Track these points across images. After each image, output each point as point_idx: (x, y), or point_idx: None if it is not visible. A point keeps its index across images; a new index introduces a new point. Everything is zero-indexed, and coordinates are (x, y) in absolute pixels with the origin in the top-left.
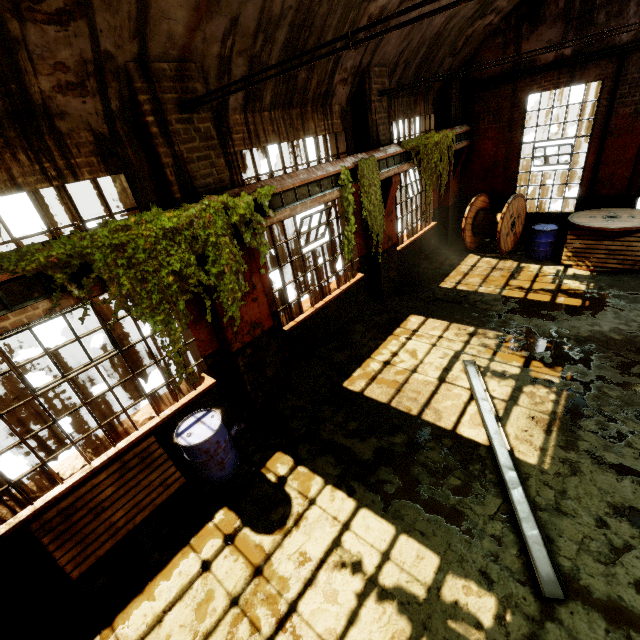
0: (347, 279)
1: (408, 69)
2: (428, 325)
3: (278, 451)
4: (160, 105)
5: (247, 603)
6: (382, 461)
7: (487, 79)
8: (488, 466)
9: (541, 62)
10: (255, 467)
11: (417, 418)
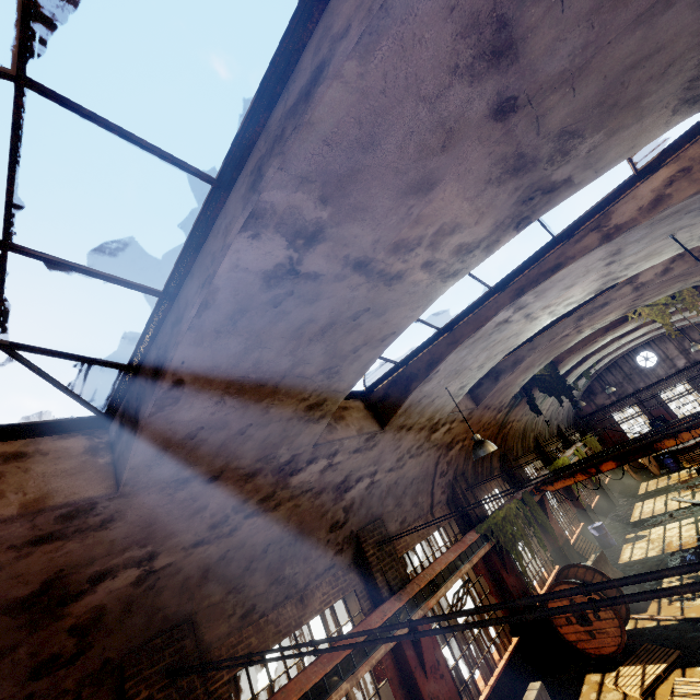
0: (594, 498)
1: (564, 420)
2: (646, 501)
3: (626, 535)
4: (541, 442)
5: (651, 542)
6: (663, 520)
7: (589, 414)
8: (695, 506)
9: (606, 404)
10: (622, 539)
11: (665, 512)
